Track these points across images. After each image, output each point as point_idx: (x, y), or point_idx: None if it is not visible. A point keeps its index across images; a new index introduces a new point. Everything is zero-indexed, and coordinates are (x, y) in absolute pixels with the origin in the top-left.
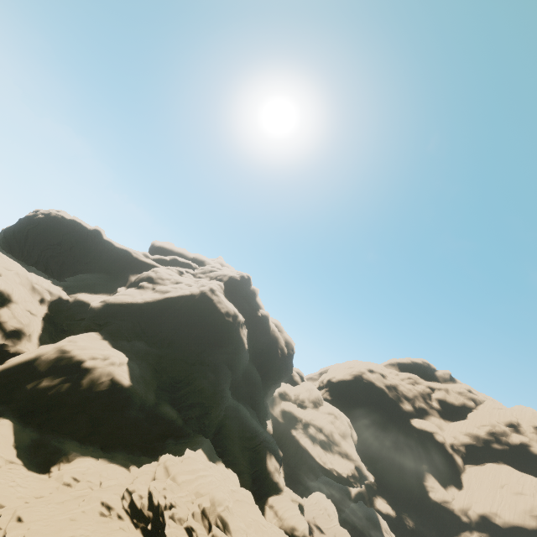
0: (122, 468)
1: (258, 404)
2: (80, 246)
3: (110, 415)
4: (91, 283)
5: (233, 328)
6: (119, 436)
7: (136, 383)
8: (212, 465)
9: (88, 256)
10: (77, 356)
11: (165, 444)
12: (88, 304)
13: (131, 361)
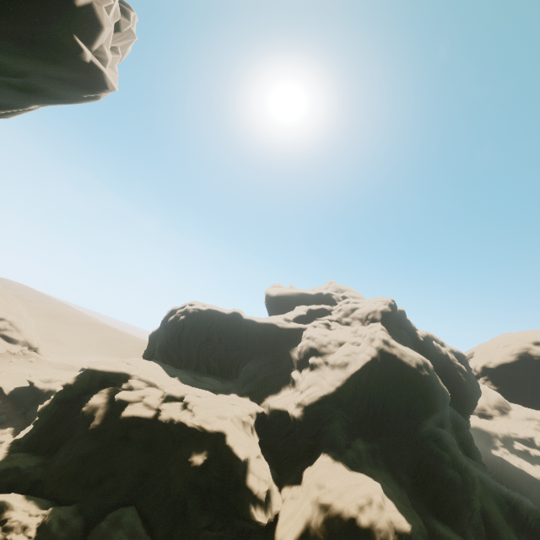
0: None
1: (470, 448)
2: (226, 333)
3: None
4: (263, 377)
5: (434, 382)
6: None
7: (408, 518)
8: None
9: (236, 341)
10: (343, 510)
11: None
12: (284, 411)
13: (376, 480)
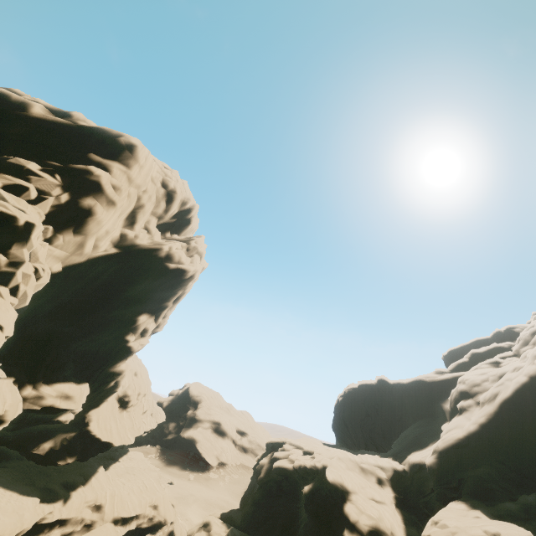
0: None
1: None
2: (381, 405)
3: None
4: (412, 437)
5: None
6: None
7: None
8: None
9: (394, 411)
10: None
11: None
12: (423, 464)
13: None
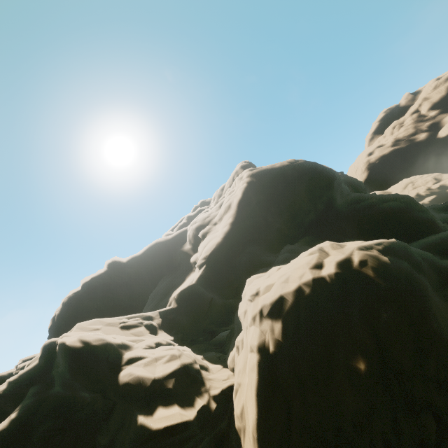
0: None
1: None
2: (116, 291)
3: None
4: (164, 288)
5: (313, 163)
6: None
7: None
8: None
9: (132, 289)
10: (300, 290)
11: None
12: (192, 288)
13: None
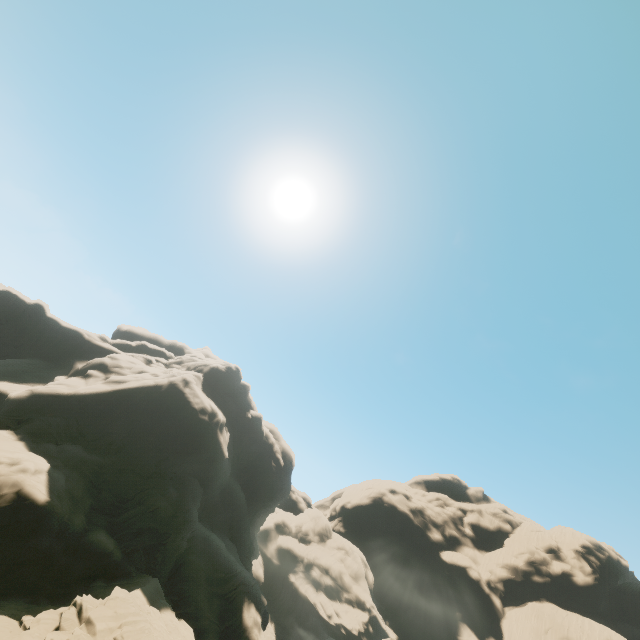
0: (8, 619)
1: (241, 536)
2: (12, 324)
3: (7, 545)
4: (17, 369)
5: (209, 429)
6: (18, 577)
7: (56, 499)
8: (152, 610)
9: (21, 337)
10: None
11: (90, 587)
12: (6, 395)
13: (55, 469)
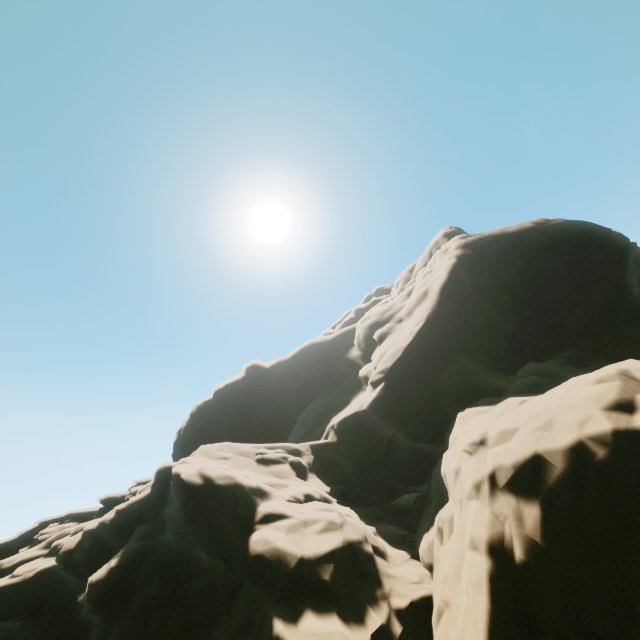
0: None
1: None
2: (255, 406)
3: None
4: (319, 410)
5: (583, 223)
6: None
7: None
8: None
9: (275, 406)
10: (582, 450)
11: None
12: (361, 416)
13: None
